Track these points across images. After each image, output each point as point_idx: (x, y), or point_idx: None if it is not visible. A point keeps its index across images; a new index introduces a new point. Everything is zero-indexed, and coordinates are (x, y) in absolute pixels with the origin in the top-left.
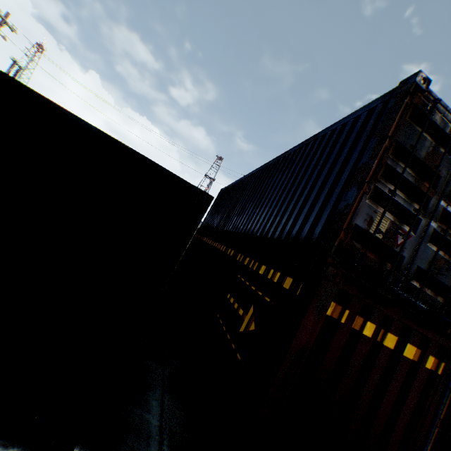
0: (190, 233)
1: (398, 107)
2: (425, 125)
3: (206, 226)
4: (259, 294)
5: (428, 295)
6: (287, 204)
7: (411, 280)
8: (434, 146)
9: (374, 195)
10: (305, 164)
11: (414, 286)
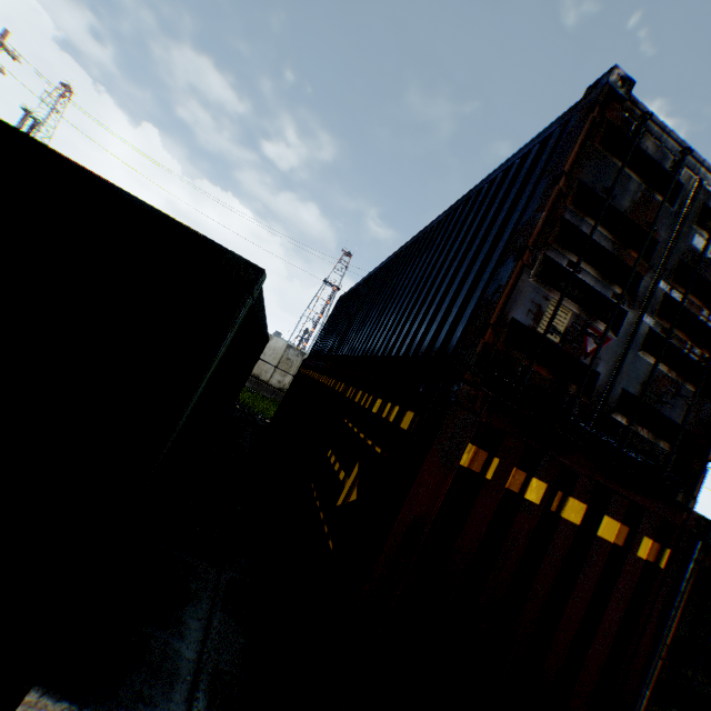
0: (225, 329)
1: (581, 126)
2: (628, 156)
3: (315, 354)
4: (368, 444)
5: (644, 438)
6: (421, 301)
7: (614, 413)
8: (645, 192)
9: (545, 271)
10: (451, 238)
11: (619, 423)
